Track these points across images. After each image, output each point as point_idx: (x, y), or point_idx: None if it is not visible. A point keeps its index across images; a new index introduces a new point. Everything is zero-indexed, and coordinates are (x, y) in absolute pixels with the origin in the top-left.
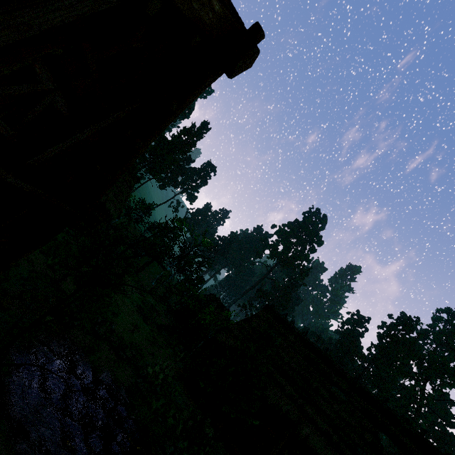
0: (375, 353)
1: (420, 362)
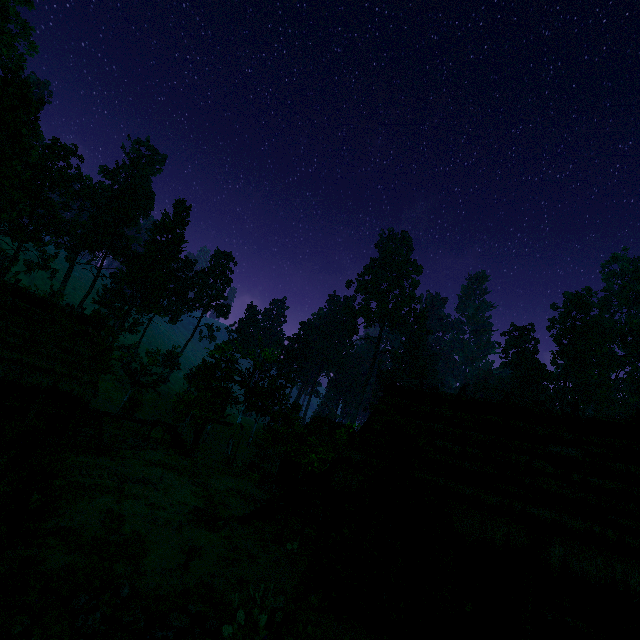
0: (564, 363)
1: (622, 340)
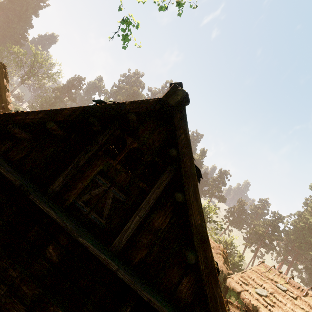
0: None
1: None
